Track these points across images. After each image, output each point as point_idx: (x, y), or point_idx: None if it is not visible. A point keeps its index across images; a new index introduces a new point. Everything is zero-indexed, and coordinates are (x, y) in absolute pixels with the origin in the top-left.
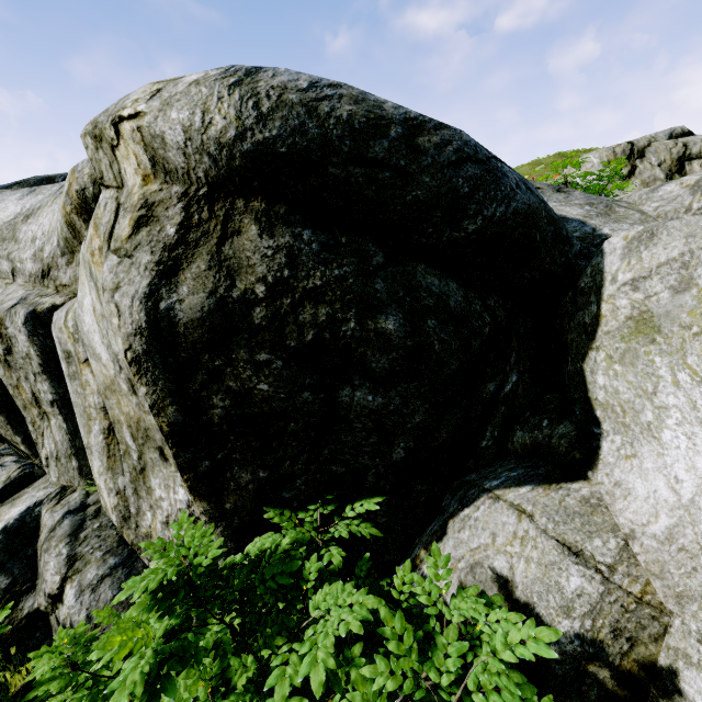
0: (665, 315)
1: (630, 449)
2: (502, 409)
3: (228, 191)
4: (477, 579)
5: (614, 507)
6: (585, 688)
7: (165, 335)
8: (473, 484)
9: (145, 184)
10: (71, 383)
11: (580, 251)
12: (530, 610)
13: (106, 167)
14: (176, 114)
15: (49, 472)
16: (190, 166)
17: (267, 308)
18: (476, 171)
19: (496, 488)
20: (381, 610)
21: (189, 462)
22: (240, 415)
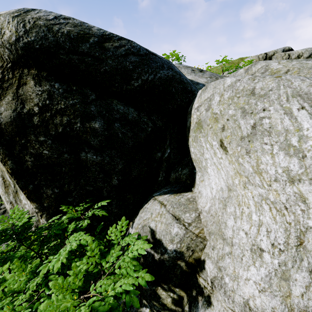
0: (204, 121)
1: (202, 177)
2: (165, 164)
3: (20, 65)
4: (144, 231)
5: (198, 201)
6: (176, 270)
7: None
8: (151, 195)
9: None
10: None
11: None
12: (160, 242)
13: None
14: None
15: None
16: (1, 53)
17: (39, 117)
18: (136, 59)
19: (156, 195)
20: (89, 240)
21: (23, 185)
22: (39, 164)
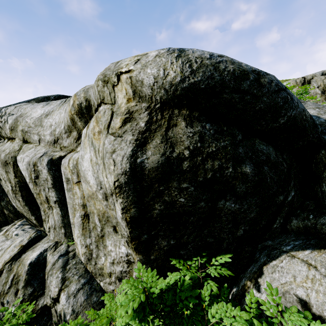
0: None
1: None
2: (286, 209)
3: (170, 105)
4: (287, 300)
5: None
6: None
7: (138, 174)
8: (273, 247)
9: (128, 102)
10: (68, 193)
11: (322, 131)
12: (322, 320)
13: (107, 94)
14: (149, 70)
15: (50, 234)
16: (153, 94)
17: (189, 162)
18: (285, 94)
19: (290, 251)
20: (254, 321)
21: (136, 235)
22: (167, 213)
